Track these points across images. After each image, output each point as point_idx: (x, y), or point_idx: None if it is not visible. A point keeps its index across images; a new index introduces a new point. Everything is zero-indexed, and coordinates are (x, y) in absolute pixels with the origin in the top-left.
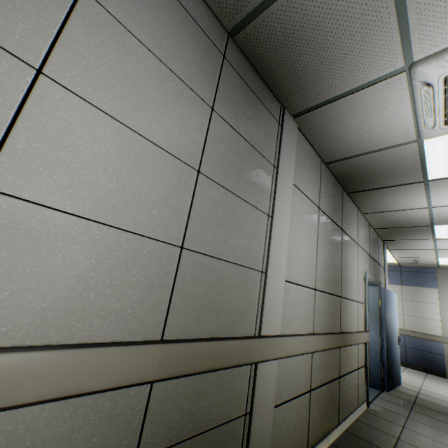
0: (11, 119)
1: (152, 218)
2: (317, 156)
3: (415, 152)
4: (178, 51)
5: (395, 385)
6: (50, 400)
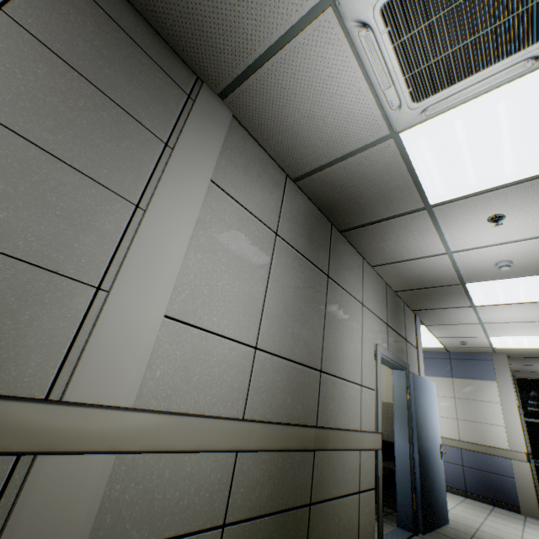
0: None
1: None
2: (278, 168)
3: (397, 156)
4: None
5: (438, 524)
6: None
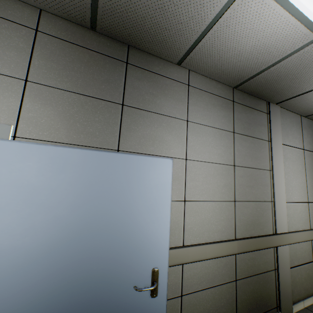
0: (185, 178)
1: (222, 193)
2: (296, 115)
3: None
4: (216, 117)
5: None
6: (212, 258)
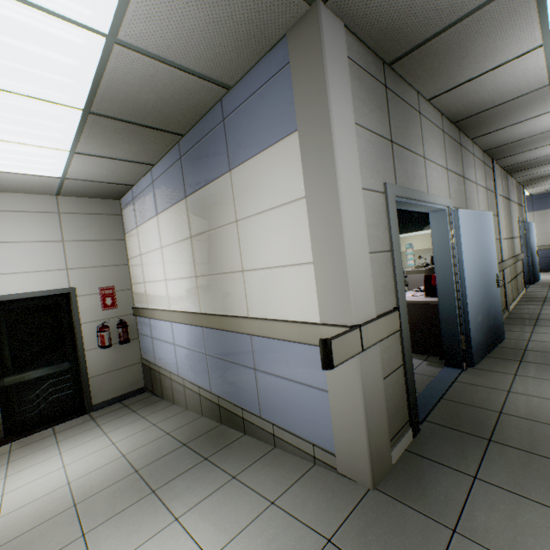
0: None
1: None
2: (499, 167)
3: None
4: (481, 178)
5: (536, 280)
6: None
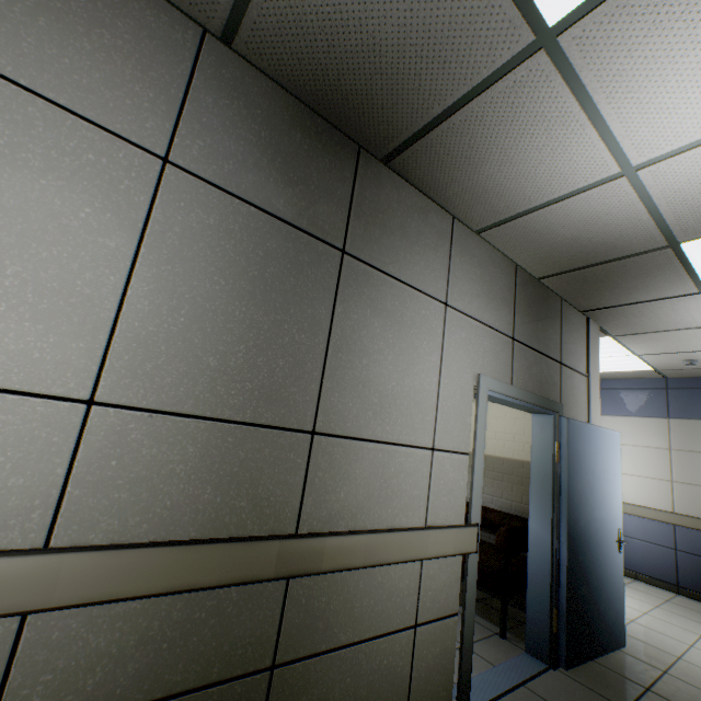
0: None
1: None
2: (172, 10)
3: None
4: None
5: (602, 650)
6: None
